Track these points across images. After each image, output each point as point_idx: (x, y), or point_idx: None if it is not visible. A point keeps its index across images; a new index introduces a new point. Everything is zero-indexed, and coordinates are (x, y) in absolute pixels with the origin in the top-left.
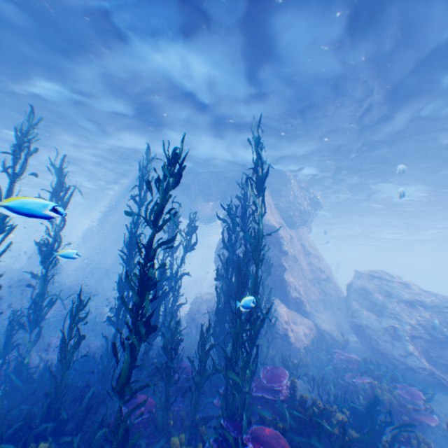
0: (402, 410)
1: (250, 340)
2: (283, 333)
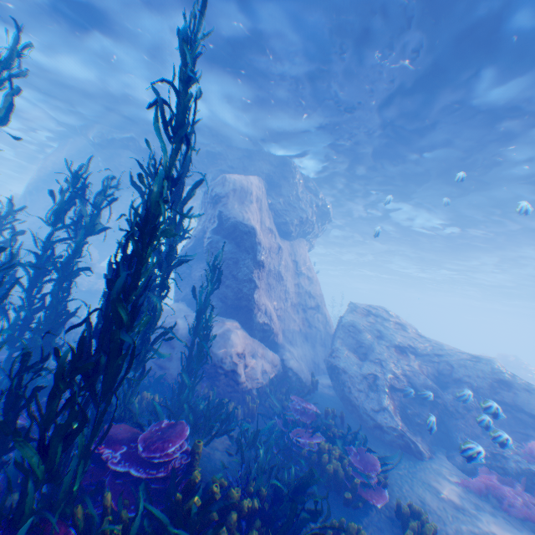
0: (348, 484)
1: (104, 387)
2: (232, 370)
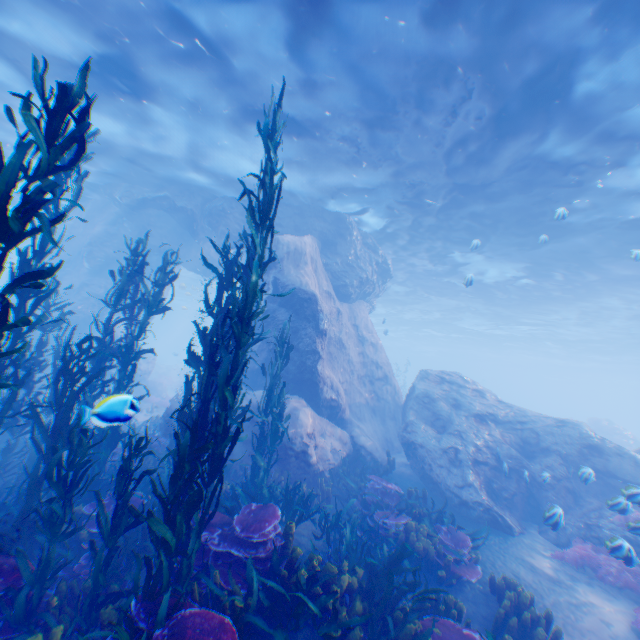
0: (439, 561)
1: (212, 466)
2: (303, 451)
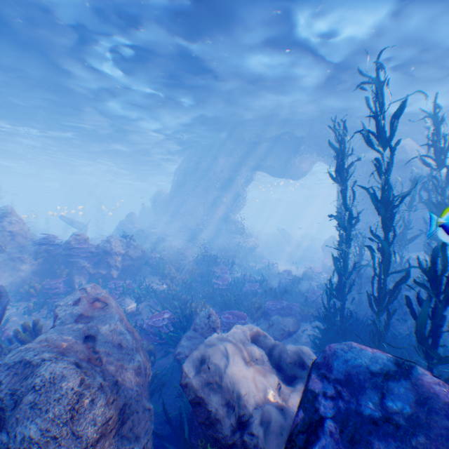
0: None
1: None
2: None
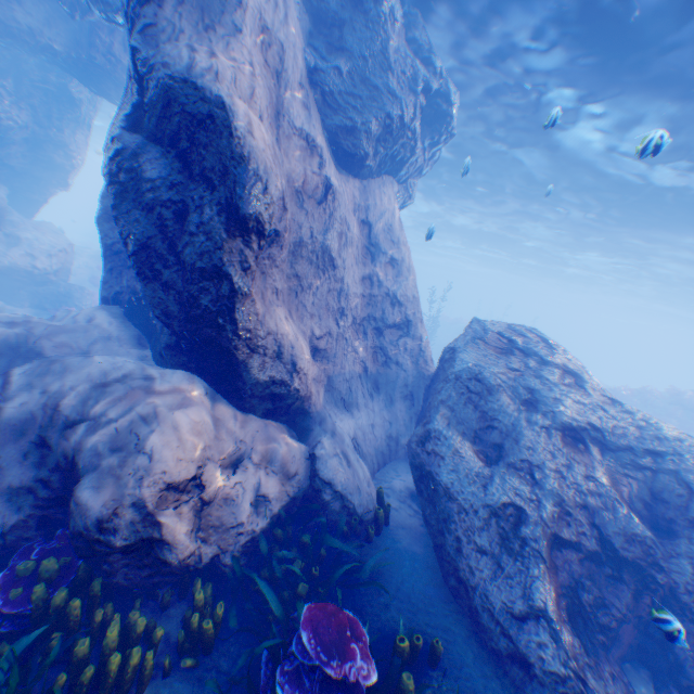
0: None
1: None
2: (146, 538)
